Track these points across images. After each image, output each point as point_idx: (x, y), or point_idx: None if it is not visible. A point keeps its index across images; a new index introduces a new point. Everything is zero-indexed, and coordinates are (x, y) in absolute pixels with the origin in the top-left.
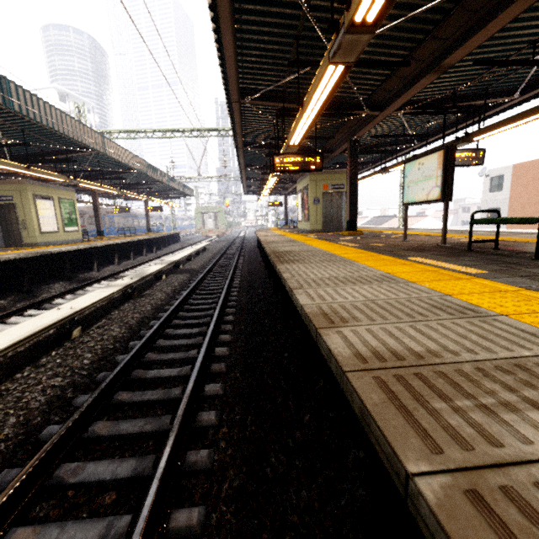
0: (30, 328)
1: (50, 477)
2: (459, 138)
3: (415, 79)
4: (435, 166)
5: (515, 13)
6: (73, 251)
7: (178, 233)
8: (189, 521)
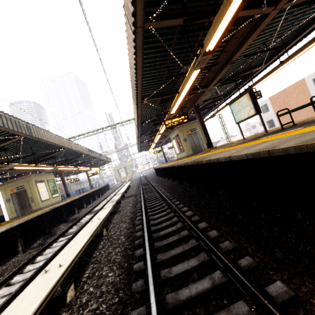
0: (90, 230)
1: (160, 277)
2: (246, 89)
3: (220, 70)
4: (247, 100)
5: (257, 34)
6: (65, 204)
7: (108, 184)
8: (248, 261)
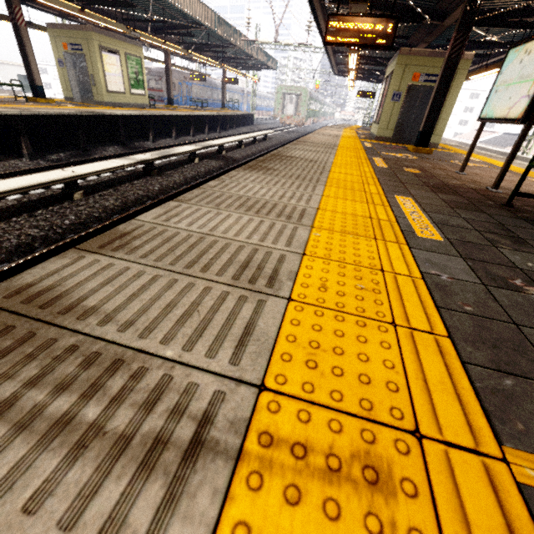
0: (25, 182)
1: None
2: None
3: None
4: None
5: None
6: (128, 116)
7: (251, 115)
8: None
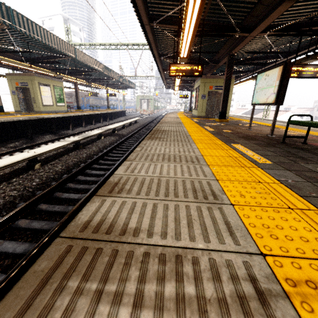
0: (6, 162)
1: None
2: (309, 56)
3: (276, 6)
4: (275, 77)
5: None
6: (57, 117)
7: (124, 111)
8: None
